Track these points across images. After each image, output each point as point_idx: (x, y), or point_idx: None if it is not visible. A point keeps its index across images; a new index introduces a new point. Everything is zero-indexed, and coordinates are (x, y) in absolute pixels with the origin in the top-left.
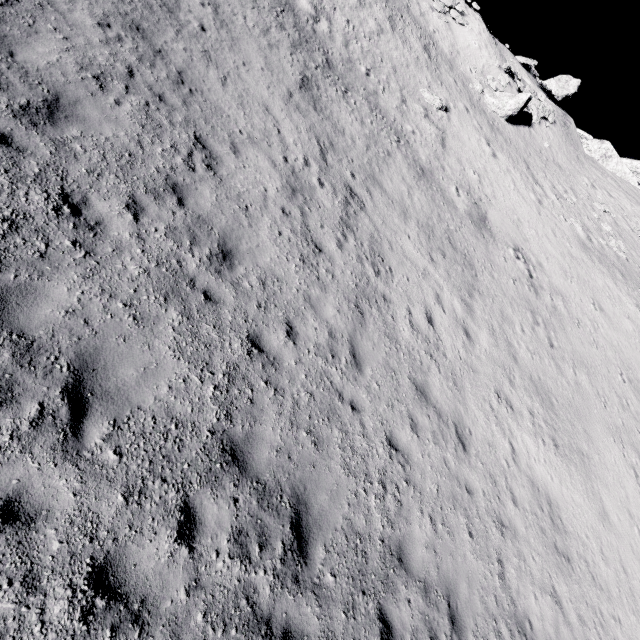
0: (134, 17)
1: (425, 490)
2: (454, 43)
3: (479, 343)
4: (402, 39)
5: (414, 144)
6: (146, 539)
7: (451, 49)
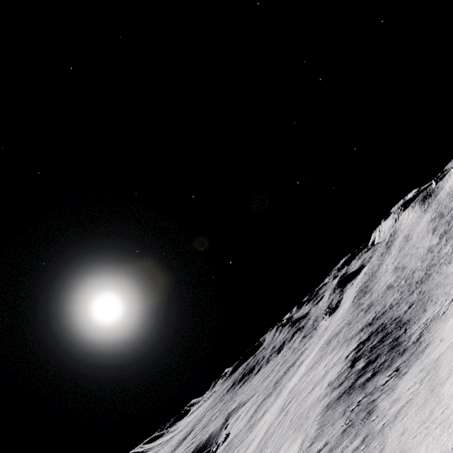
0: None
1: (447, 284)
2: None
3: None
4: None
5: None
6: (416, 297)
7: None
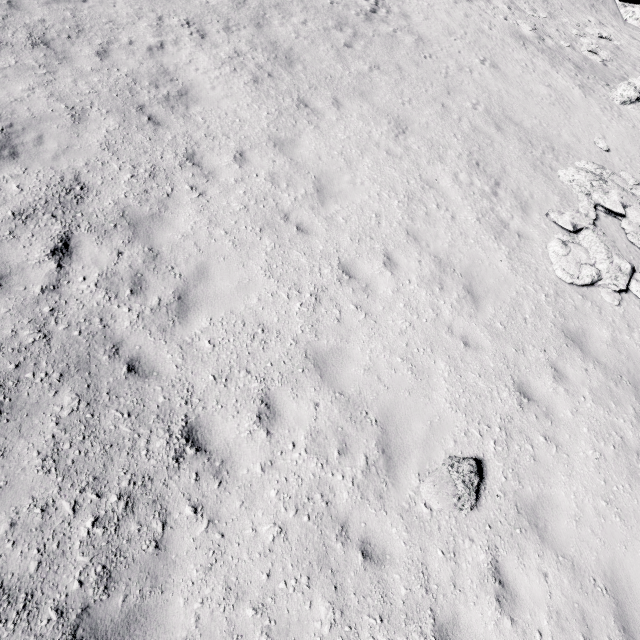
0: None
1: None
2: None
3: None
4: None
5: None
6: None
7: None
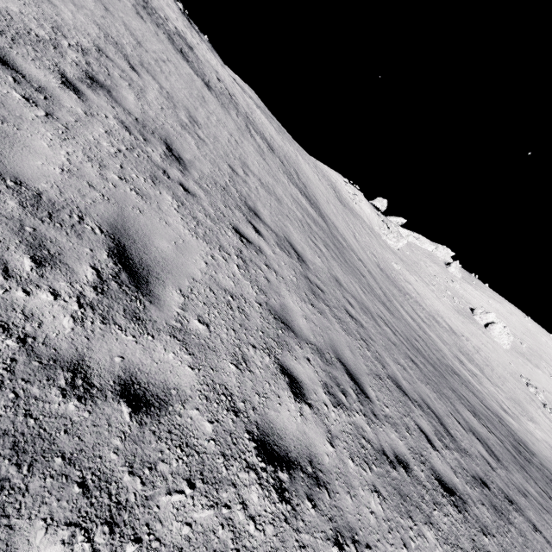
0: (435, 344)
1: None
2: (366, 216)
3: (501, 394)
4: (370, 235)
5: (422, 304)
6: None
7: (368, 221)
